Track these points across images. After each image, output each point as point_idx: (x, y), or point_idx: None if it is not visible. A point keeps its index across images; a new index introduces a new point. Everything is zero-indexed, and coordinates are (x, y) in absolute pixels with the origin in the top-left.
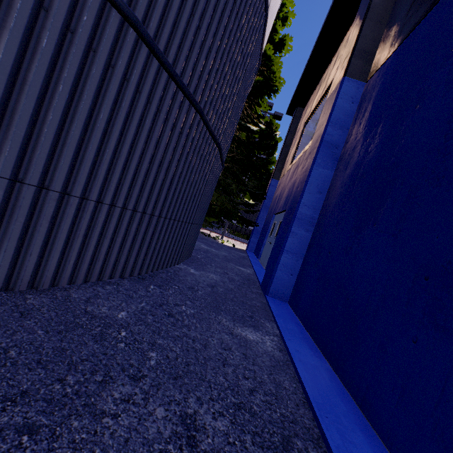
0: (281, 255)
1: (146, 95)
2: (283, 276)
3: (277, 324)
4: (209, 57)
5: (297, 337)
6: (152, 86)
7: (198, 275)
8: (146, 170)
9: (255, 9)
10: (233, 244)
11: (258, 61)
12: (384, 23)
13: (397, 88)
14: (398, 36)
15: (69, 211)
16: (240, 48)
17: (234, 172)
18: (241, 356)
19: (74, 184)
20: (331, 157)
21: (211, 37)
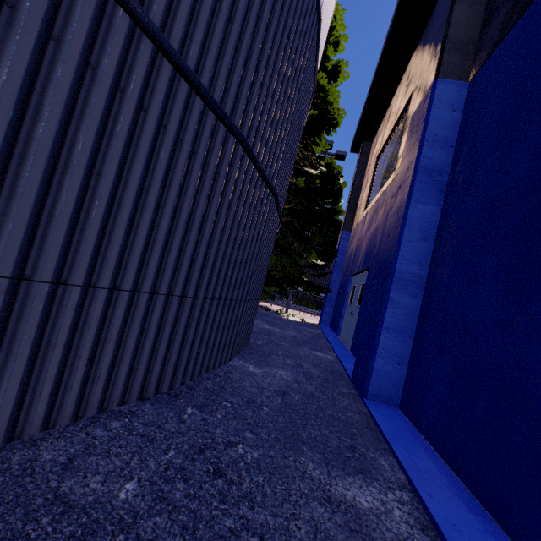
0: (379, 335)
1: (156, 115)
2: (386, 367)
3: (398, 459)
4: (248, 65)
5: (441, 488)
6: (165, 102)
7: (260, 375)
8: (168, 229)
9: (305, 9)
10: (302, 318)
11: (313, 82)
12: (482, 3)
13: (537, 67)
14: (513, 7)
15: (31, 309)
16: (289, 58)
17: (294, 227)
18: None
19: (38, 261)
20: (434, 187)
21: (250, 36)
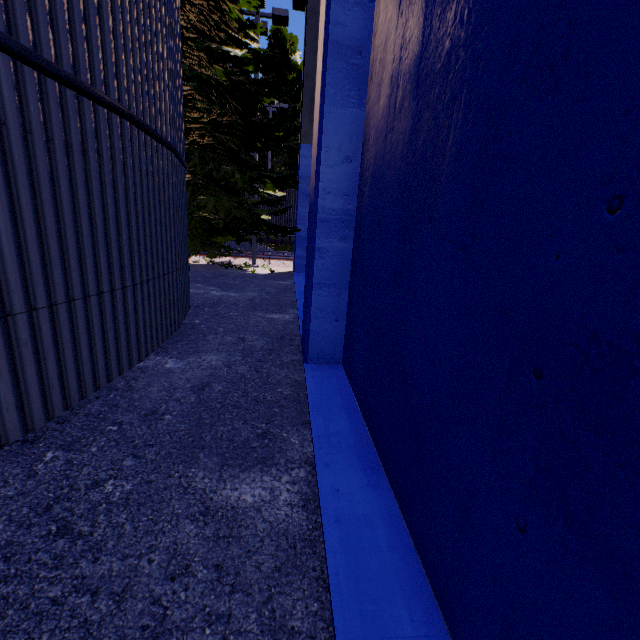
0: (310, 293)
1: None
2: (323, 327)
3: (311, 432)
4: None
5: (344, 451)
6: None
7: (179, 371)
8: None
9: None
10: (271, 269)
11: None
12: None
13: None
14: None
15: None
16: None
17: (232, 149)
18: (207, 579)
19: None
20: (353, 77)
21: None
